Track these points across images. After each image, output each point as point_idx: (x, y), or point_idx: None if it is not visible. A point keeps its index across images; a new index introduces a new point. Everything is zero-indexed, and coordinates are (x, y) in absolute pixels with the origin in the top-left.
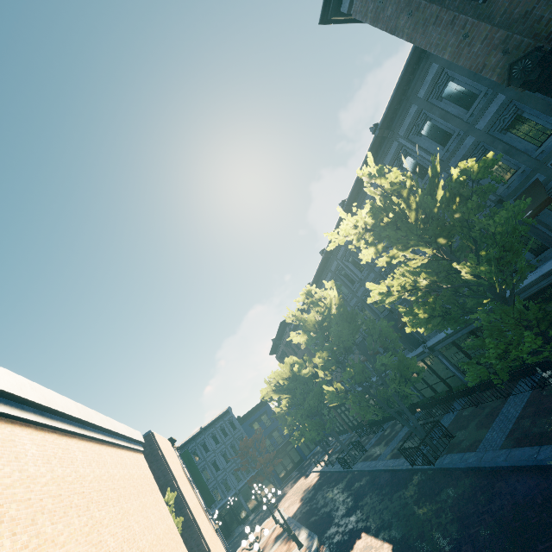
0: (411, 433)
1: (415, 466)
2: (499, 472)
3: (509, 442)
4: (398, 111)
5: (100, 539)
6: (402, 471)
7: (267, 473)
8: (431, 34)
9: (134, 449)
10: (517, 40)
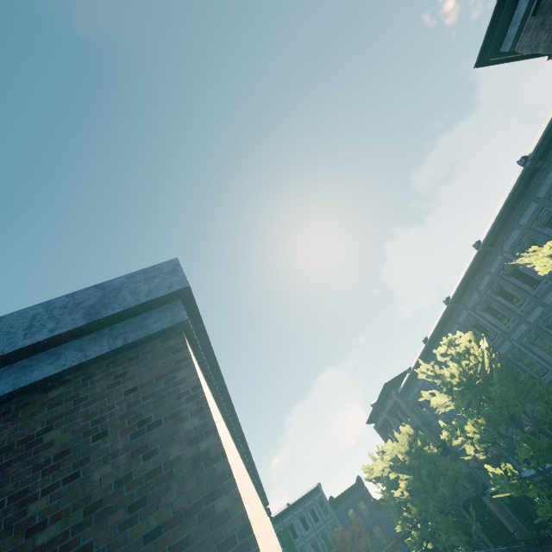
0: None
1: None
2: None
3: None
4: None
5: None
6: None
7: None
8: None
9: (265, 509)
10: None
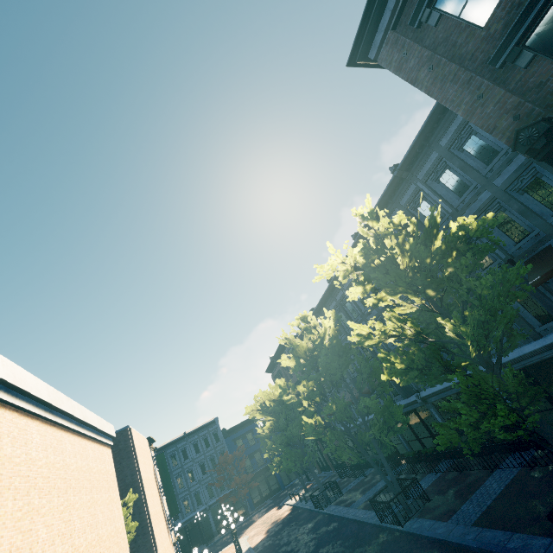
0: (387, 486)
1: (384, 523)
2: (465, 551)
3: (483, 519)
4: (419, 156)
5: (31, 527)
6: (370, 525)
7: (241, 494)
8: (448, 90)
9: (102, 442)
10: (529, 108)
